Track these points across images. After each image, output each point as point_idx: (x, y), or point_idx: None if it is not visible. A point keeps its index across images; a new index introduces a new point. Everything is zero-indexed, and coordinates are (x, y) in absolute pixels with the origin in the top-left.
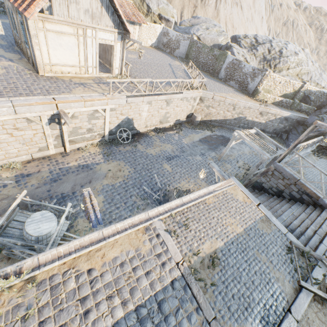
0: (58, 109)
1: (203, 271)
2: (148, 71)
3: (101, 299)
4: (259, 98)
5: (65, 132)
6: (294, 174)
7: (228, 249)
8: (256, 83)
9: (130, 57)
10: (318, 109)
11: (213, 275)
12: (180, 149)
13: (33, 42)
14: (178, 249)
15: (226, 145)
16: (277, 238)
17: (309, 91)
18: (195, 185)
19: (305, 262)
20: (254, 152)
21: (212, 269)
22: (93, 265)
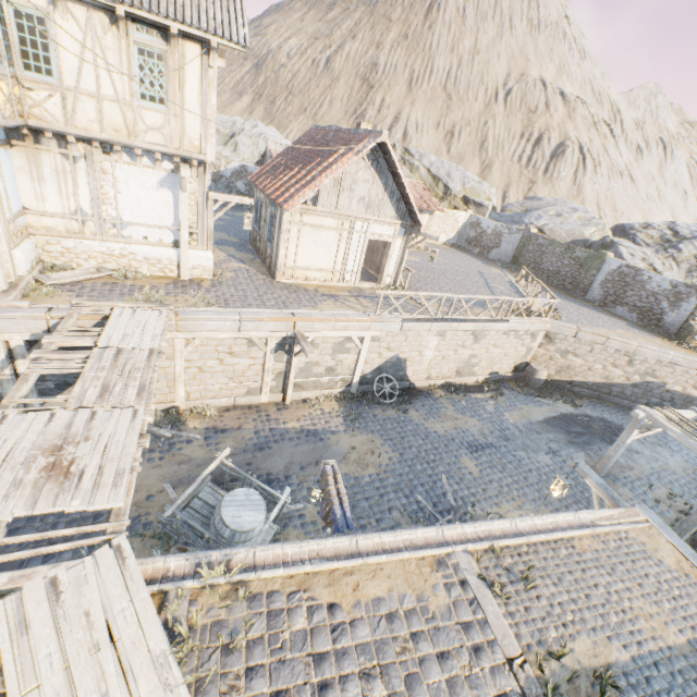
0: (295, 330)
1: None
2: (440, 282)
3: (350, 670)
4: (696, 344)
5: (293, 368)
6: None
7: (645, 677)
8: (684, 313)
9: (408, 260)
10: None
11: None
12: (498, 432)
13: (282, 239)
14: (509, 628)
15: (613, 441)
16: None
17: None
18: None
19: None
20: None
21: None
22: (338, 598)
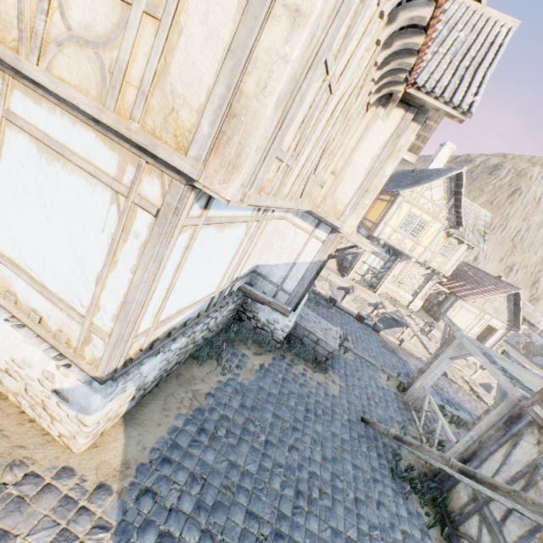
0: None
1: None
2: None
3: None
4: None
5: None
6: None
7: None
8: None
9: None
10: None
11: None
12: None
13: (451, 308)
14: None
15: None
16: None
17: None
18: None
19: None
20: None
21: None
22: None
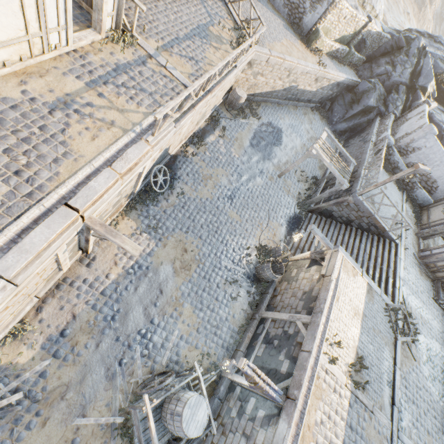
0: (84, 221)
1: (357, 376)
2: None
3: None
4: (315, 46)
5: (91, 239)
6: (370, 208)
7: (361, 341)
8: (317, 16)
9: None
10: (367, 61)
11: (362, 373)
12: (235, 173)
13: None
14: (341, 372)
15: (278, 143)
16: (378, 304)
17: (369, 33)
18: (269, 232)
19: (392, 315)
20: (305, 146)
21: (360, 369)
22: (308, 442)
